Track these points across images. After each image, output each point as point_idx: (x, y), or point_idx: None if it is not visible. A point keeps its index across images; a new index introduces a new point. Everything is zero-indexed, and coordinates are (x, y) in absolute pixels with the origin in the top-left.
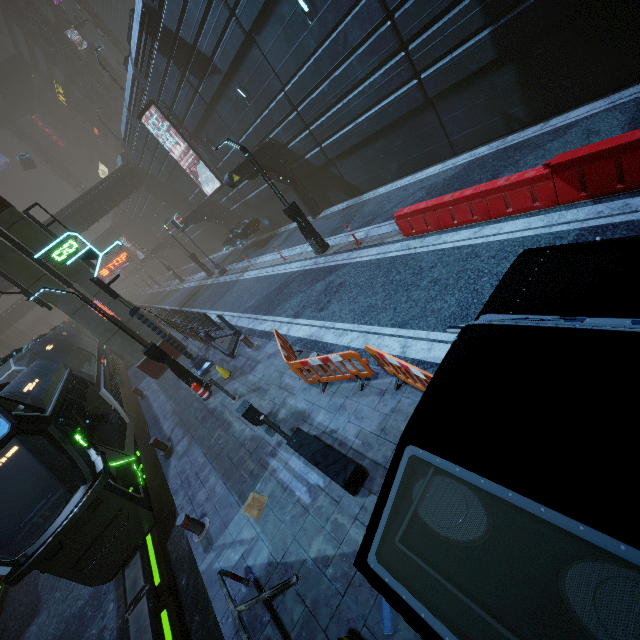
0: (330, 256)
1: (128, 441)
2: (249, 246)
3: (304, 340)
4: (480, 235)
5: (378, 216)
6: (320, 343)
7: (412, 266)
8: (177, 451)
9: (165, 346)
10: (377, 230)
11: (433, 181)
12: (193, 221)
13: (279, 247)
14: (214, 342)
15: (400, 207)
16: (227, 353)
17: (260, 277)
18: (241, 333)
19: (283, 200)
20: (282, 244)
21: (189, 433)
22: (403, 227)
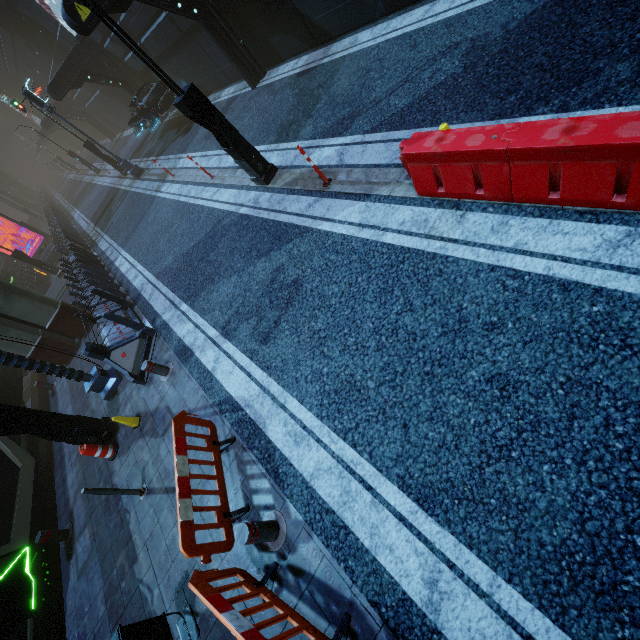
0: (278, 195)
1: (16, 514)
2: (169, 125)
3: (237, 410)
4: (632, 262)
5: (361, 111)
6: (262, 438)
7: (440, 300)
8: (77, 554)
9: (61, 324)
10: (360, 152)
11: (478, 30)
12: (69, 85)
13: (205, 142)
14: (108, 360)
15: (405, 96)
16: (131, 381)
17: (180, 204)
18: (153, 331)
19: (199, 47)
20: (209, 136)
21: (91, 524)
22: (419, 178)
